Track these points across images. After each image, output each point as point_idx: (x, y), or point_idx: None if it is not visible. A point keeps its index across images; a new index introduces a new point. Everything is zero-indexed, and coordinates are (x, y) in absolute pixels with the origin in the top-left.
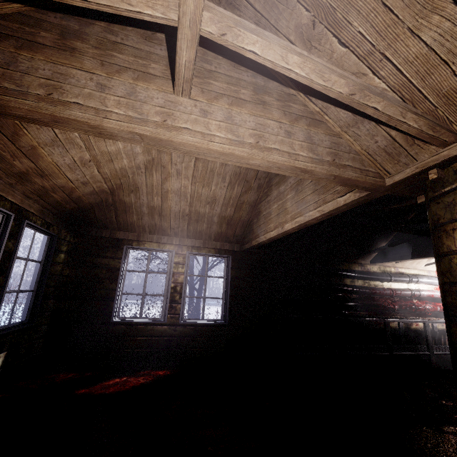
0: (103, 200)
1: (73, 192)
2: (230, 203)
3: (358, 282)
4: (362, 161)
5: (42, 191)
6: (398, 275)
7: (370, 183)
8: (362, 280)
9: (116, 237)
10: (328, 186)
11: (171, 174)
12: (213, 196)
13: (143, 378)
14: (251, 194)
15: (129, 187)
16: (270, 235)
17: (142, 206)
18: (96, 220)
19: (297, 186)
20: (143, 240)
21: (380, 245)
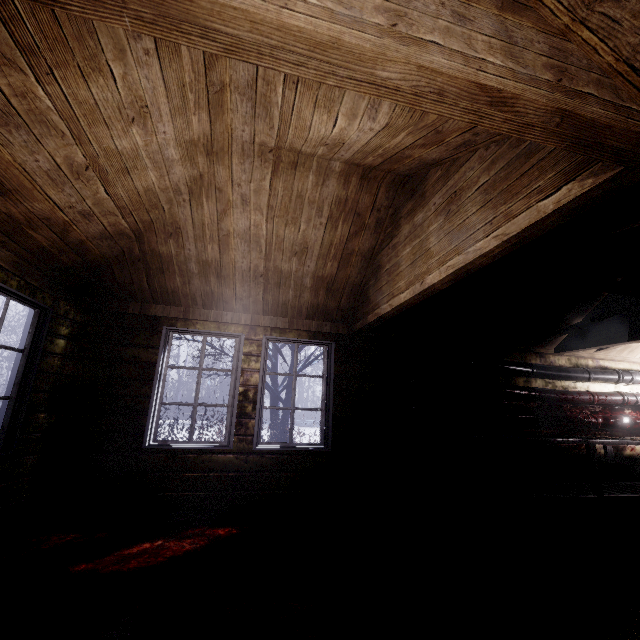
0: (126, 251)
1: (69, 231)
2: (332, 254)
3: (536, 382)
4: (616, 90)
5: (10, 225)
6: (601, 370)
7: (636, 137)
8: (542, 379)
9: (151, 314)
10: (514, 187)
11: (233, 203)
12: (302, 241)
13: (190, 542)
14: (365, 237)
15: (165, 228)
16: (399, 299)
17: (189, 261)
18: (117, 286)
19: (448, 205)
20: (194, 318)
21: (572, 322)
